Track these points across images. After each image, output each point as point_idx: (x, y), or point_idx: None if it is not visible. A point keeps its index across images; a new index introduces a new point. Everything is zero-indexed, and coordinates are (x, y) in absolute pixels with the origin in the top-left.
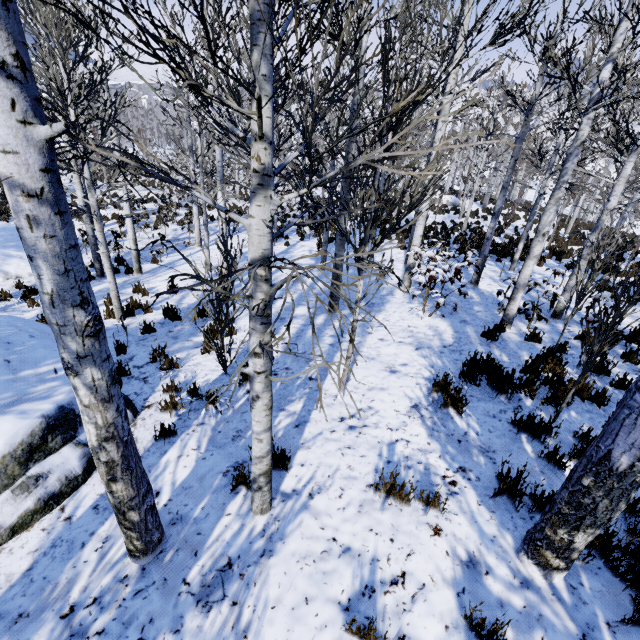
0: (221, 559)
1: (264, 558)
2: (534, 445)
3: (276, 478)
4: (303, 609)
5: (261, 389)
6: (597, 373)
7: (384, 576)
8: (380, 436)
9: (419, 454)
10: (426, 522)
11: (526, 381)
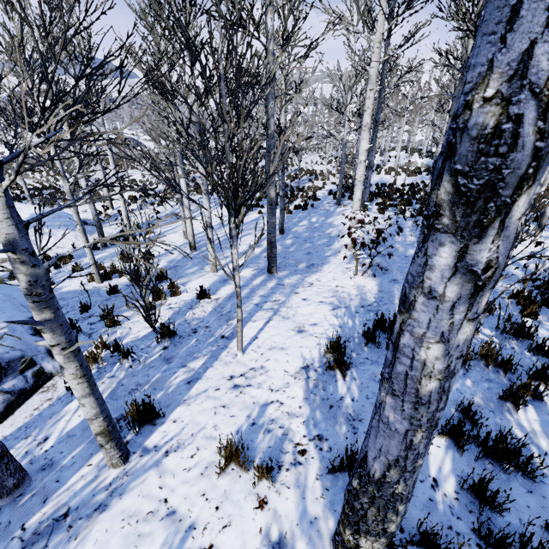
0: (62, 508)
1: (97, 512)
2: None
3: (146, 432)
4: None
5: (61, 360)
6: (516, 337)
7: (192, 547)
8: (258, 396)
9: (285, 418)
10: (256, 493)
11: None
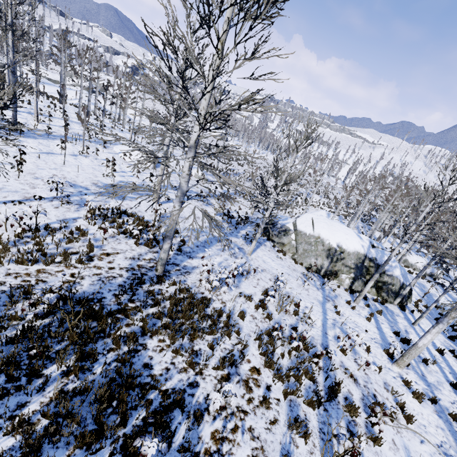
0: None
1: None
2: None
3: None
4: None
5: None
6: None
7: None
8: None
9: None
10: None
11: None
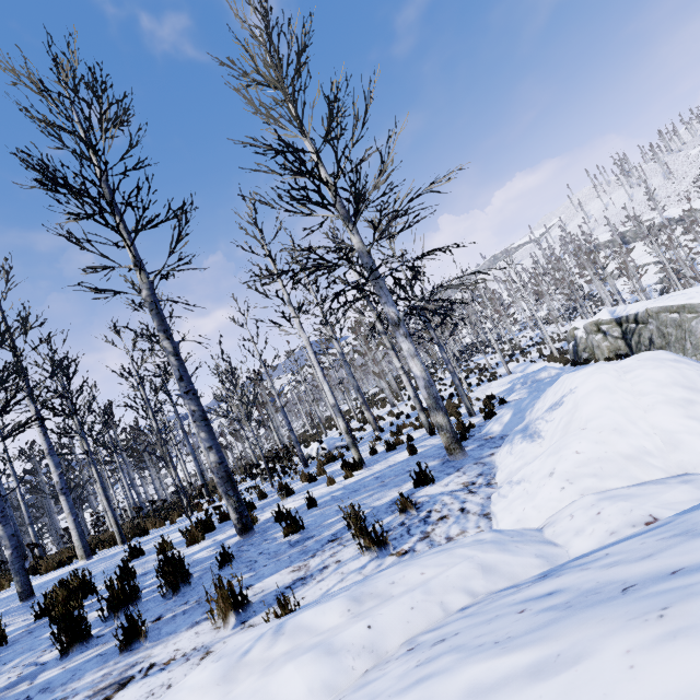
0: None
1: None
2: None
3: None
4: None
5: None
6: None
7: None
8: None
9: None
10: None
11: None
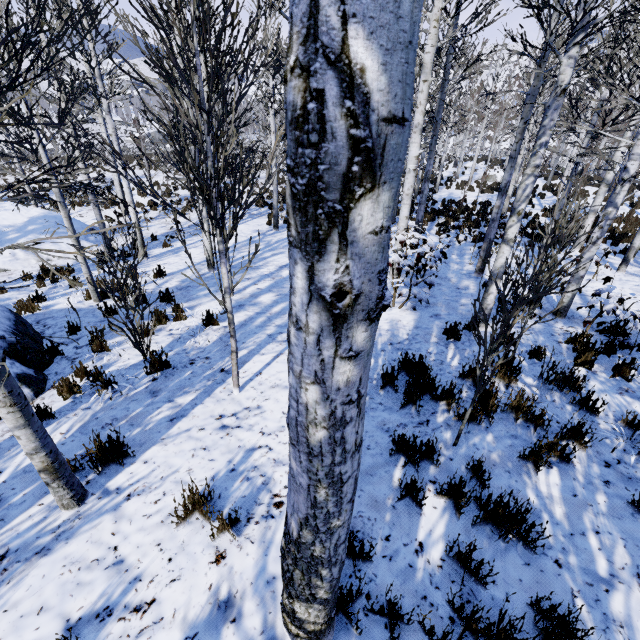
0: (0, 550)
1: (37, 556)
2: (407, 472)
3: (111, 473)
4: (30, 619)
5: None
6: (560, 388)
7: (133, 600)
8: (246, 440)
9: (270, 465)
10: (217, 546)
11: (443, 392)
